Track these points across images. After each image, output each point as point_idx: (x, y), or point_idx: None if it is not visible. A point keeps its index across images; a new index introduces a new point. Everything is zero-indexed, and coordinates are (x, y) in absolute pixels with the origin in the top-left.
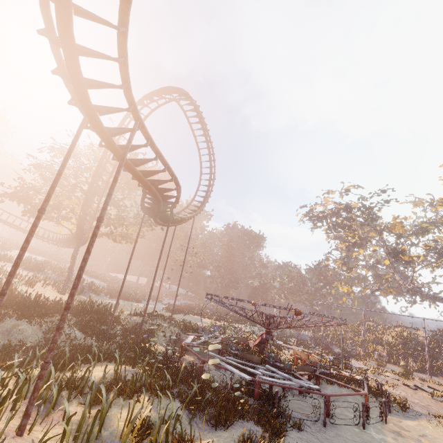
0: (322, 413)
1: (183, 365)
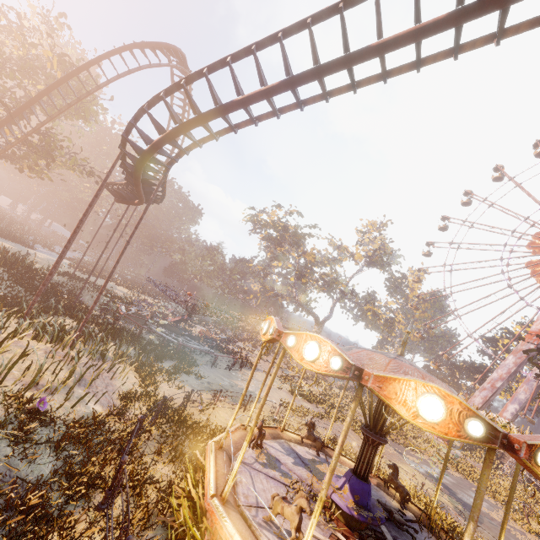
0: (211, 364)
1: (133, 328)
